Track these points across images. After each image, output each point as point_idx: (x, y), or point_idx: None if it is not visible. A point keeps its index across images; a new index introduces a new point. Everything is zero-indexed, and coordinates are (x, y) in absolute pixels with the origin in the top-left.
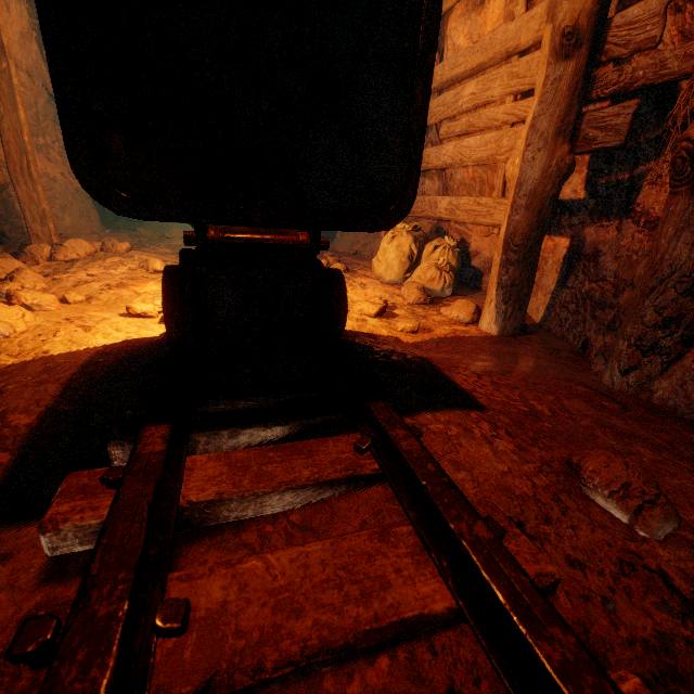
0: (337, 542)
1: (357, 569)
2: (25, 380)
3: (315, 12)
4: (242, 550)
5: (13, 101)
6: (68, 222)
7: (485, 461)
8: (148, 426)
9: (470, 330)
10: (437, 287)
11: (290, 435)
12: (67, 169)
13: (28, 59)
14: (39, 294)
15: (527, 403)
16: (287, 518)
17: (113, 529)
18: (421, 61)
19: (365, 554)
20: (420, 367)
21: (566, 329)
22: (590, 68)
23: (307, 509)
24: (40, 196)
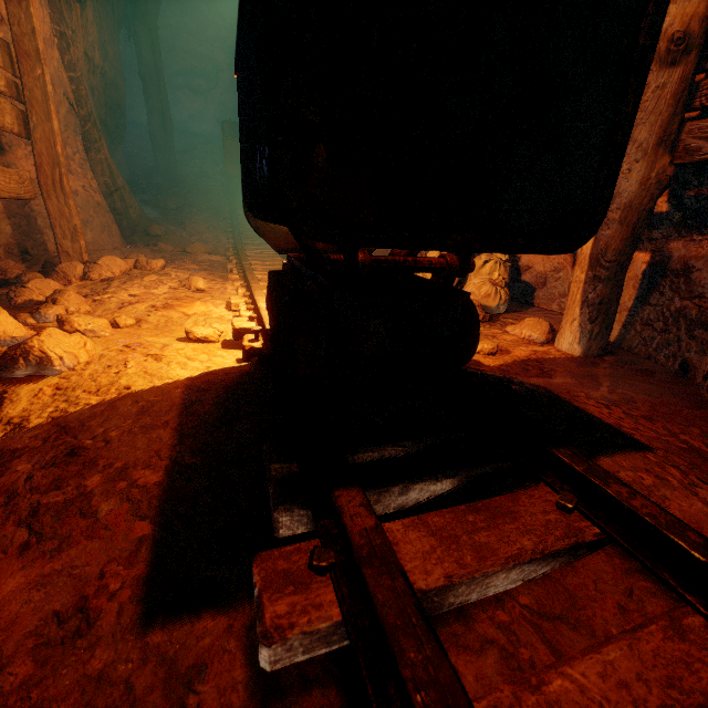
0: (634, 645)
1: (687, 686)
2: (123, 423)
3: (545, 2)
4: (485, 648)
5: (47, 110)
6: (90, 238)
7: (704, 517)
8: (336, 491)
9: (549, 350)
10: (492, 304)
11: (457, 487)
12: (88, 182)
13: (50, 66)
14: (91, 318)
15: (680, 439)
16: (515, 601)
17: (403, 653)
18: (639, 60)
19: (680, 662)
20: (548, 398)
21: (653, 348)
22: (695, 76)
23: (531, 587)
24: (72, 211)
